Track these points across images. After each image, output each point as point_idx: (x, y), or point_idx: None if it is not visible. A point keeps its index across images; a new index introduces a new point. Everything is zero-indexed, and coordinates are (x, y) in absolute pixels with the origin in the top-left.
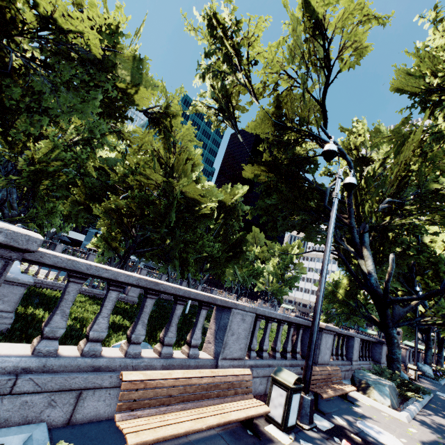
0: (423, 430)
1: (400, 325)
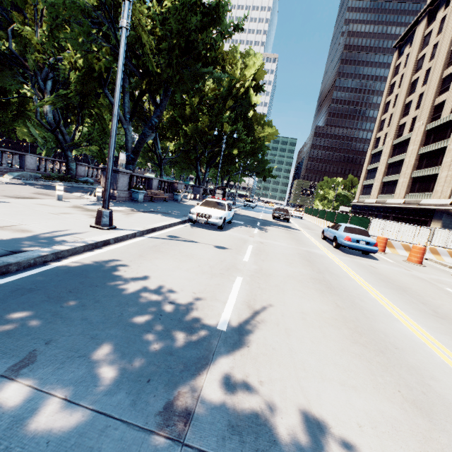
0: (15, 182)
1: (70, 149)
